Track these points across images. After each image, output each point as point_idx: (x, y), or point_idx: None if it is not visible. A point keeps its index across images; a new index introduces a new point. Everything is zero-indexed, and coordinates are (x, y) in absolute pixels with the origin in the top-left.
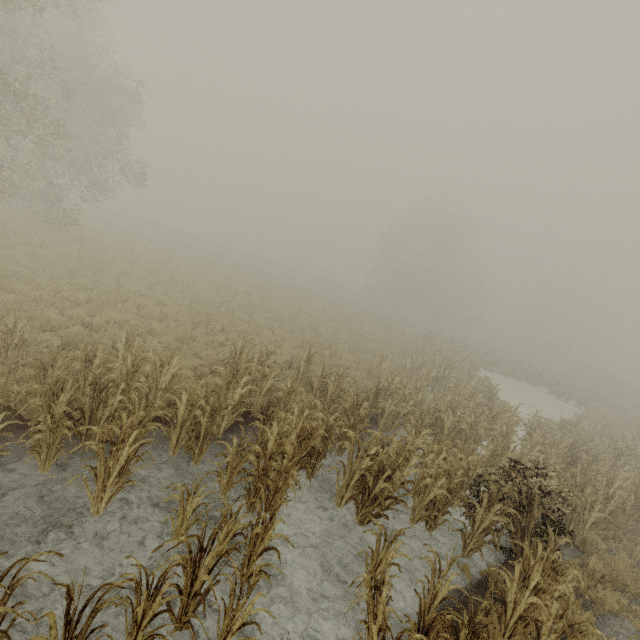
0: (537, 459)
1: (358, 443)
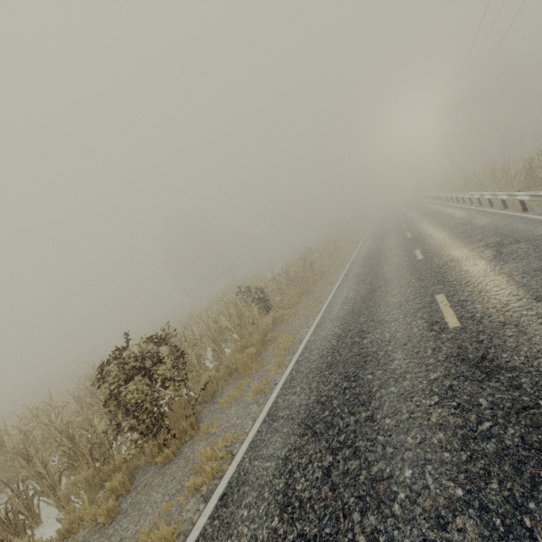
0: (261, 286)
1: None
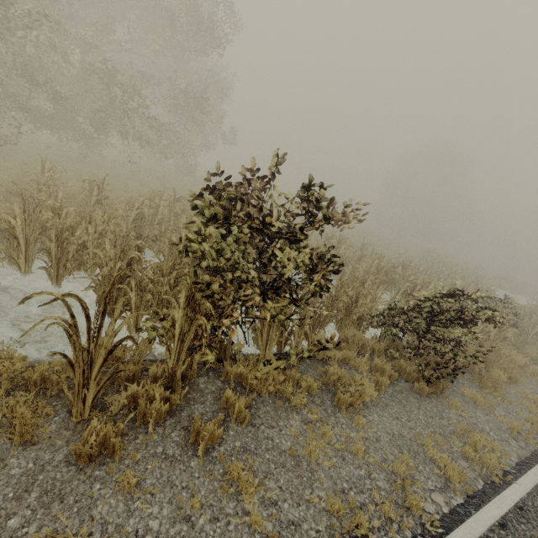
0: None
1: (403, 275)
